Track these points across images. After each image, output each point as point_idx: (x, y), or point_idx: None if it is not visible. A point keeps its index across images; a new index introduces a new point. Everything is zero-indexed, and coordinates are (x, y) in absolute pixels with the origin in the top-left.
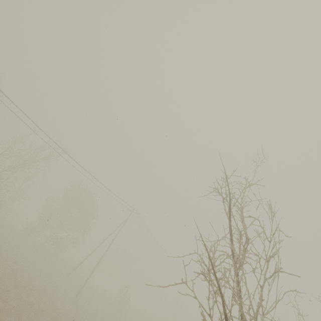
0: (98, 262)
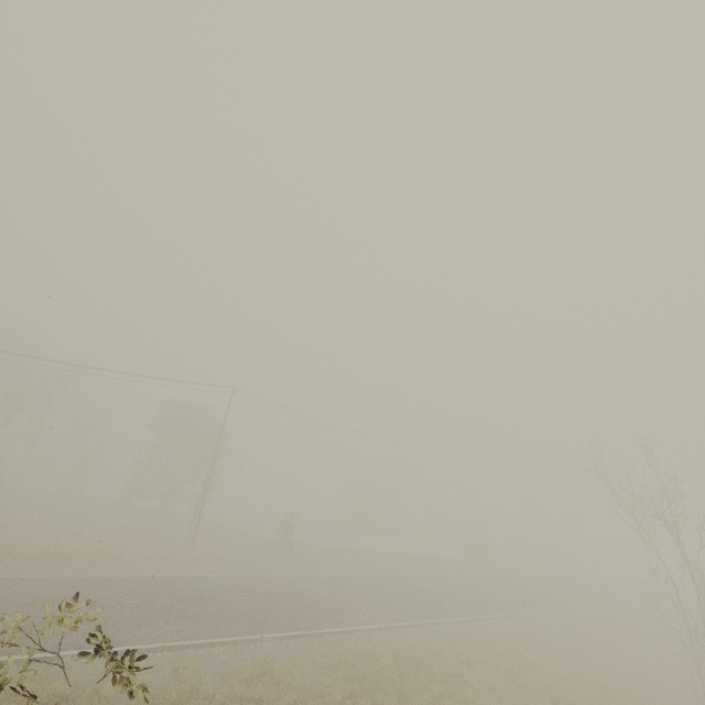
0: (205, 489)
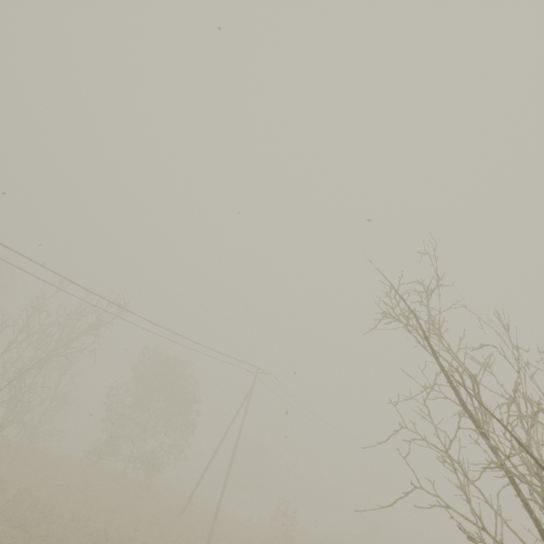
0: (227, 475)
